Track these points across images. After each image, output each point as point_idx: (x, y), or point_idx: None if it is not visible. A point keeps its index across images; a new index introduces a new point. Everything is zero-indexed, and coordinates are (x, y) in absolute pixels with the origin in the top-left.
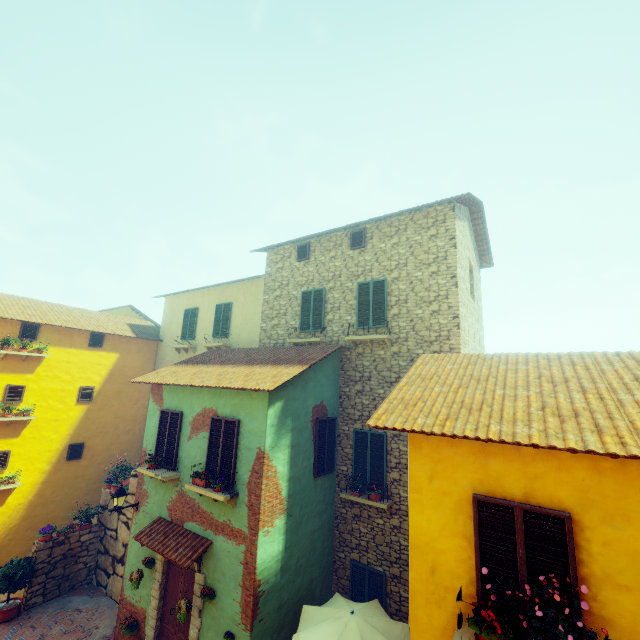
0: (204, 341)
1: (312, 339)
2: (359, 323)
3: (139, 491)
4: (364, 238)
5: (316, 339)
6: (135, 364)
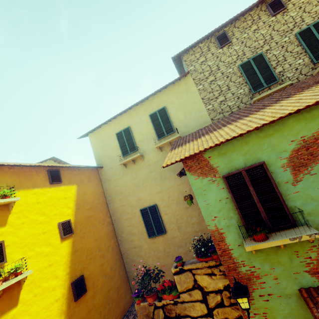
0: (149, 147)
1: (282, 85)
2: (315, 59)
3: (236, 277)
4: (283, 2)
5: (286, 83)
6: (90, 191)
